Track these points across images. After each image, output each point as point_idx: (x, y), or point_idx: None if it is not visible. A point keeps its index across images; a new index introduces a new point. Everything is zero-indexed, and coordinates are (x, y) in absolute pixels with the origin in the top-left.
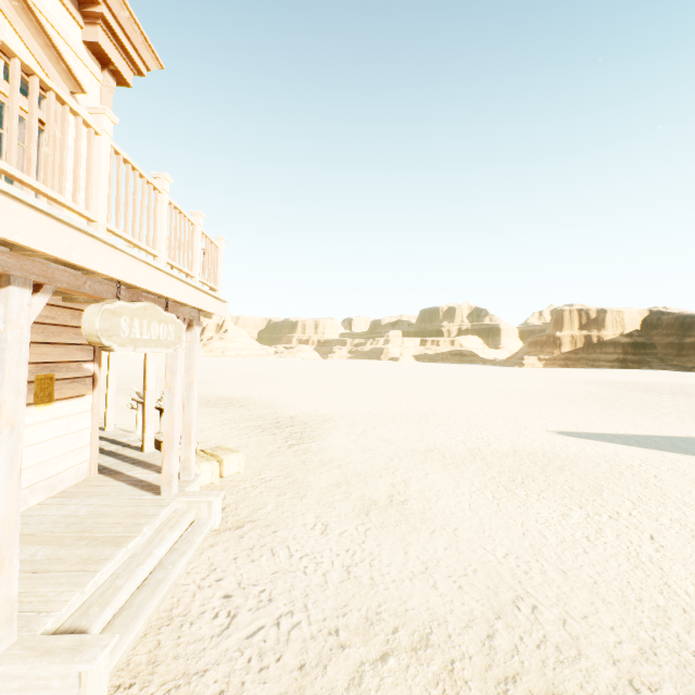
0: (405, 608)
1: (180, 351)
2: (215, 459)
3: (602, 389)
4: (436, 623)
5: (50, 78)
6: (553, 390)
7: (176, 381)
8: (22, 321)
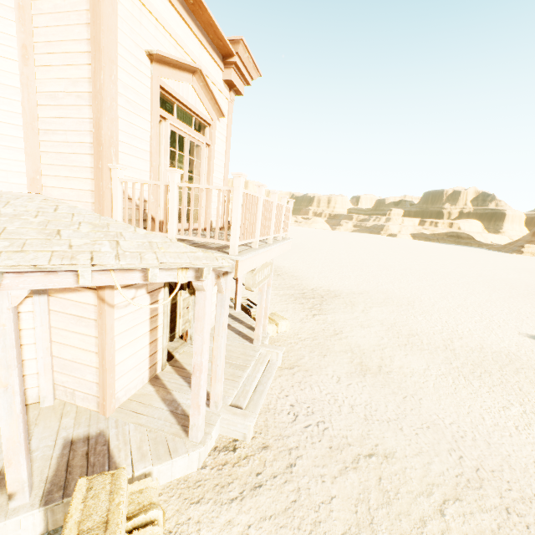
0: (383, 436)
1: None
2: (274, 323)
3: None
4: (399, 448)
5: (210, 116)
6: None
7: (264, 288)
8: (229, 288)
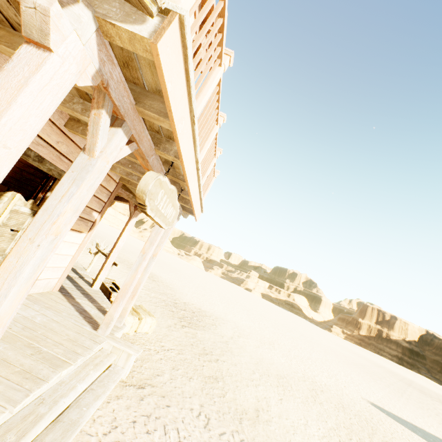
0: None
1: (163, 230)
2: (138, 316)
3: (389, 375)
4: None
5: None
6: (355, 360)
7: (150, 250)
8: (110, 158)
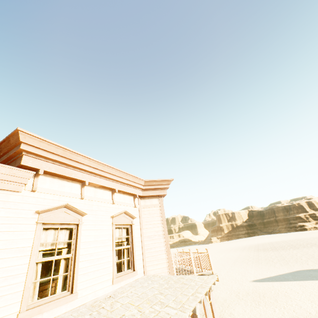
0: None
1: None
2: None
3: (249, 252)
4: None
5: None
6: (234, 257)
7: None
8: None
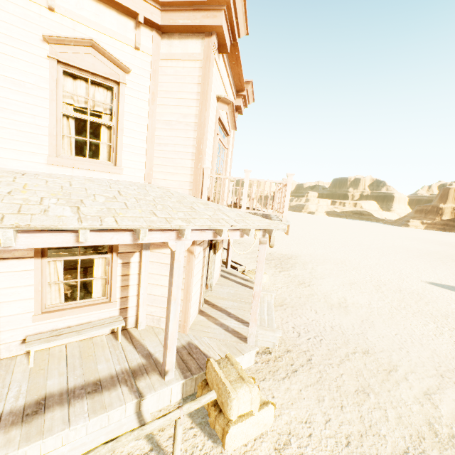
0: (357, 342)
1: None
2: None
3: None
4: (370, 348)
5: (230, 130)
6: (429, 250)
7: None
8: None
